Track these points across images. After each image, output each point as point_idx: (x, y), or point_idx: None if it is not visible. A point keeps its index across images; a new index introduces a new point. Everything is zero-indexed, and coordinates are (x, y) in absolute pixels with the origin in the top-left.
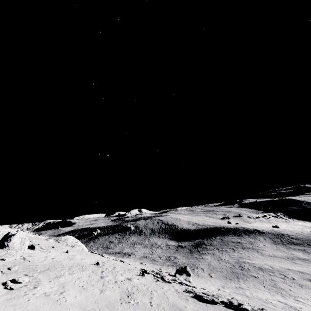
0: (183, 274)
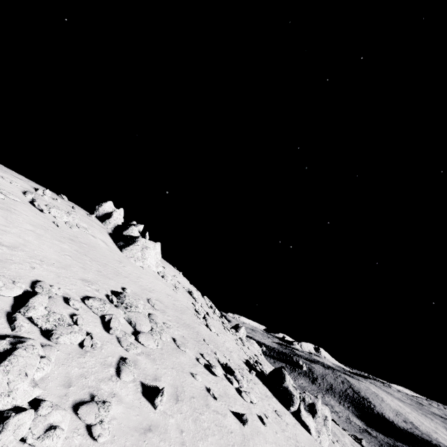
0: None
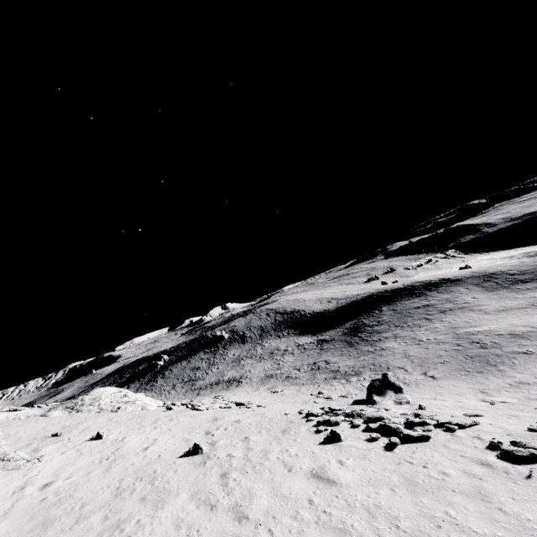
0: (388, 392)
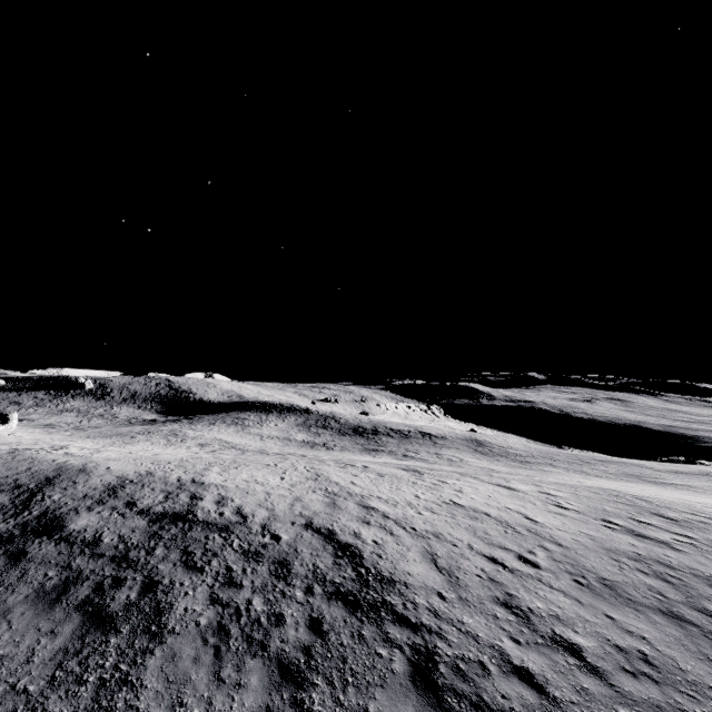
0: None
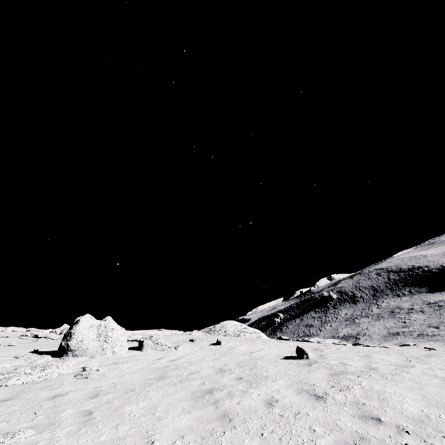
0: None
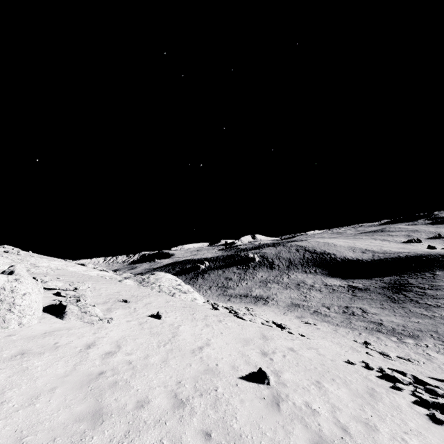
0: None
